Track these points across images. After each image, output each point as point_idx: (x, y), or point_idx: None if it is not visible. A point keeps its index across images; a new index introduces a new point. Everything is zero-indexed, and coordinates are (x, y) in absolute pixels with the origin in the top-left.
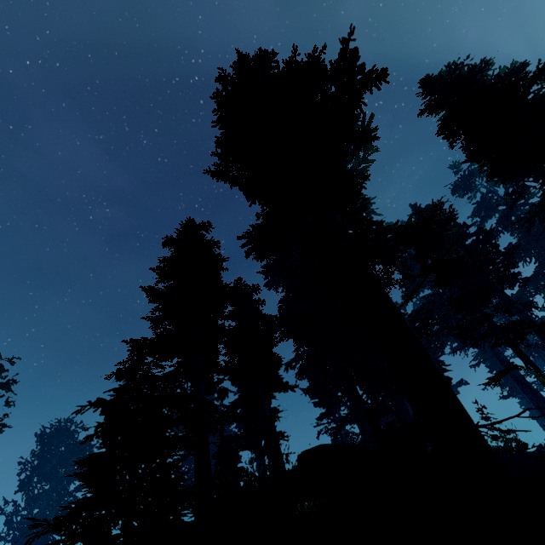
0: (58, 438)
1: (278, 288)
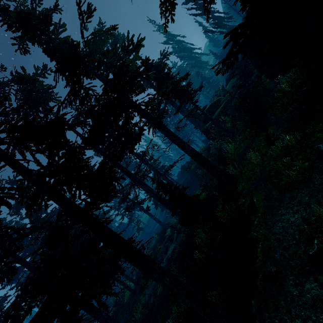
0: None
1: None
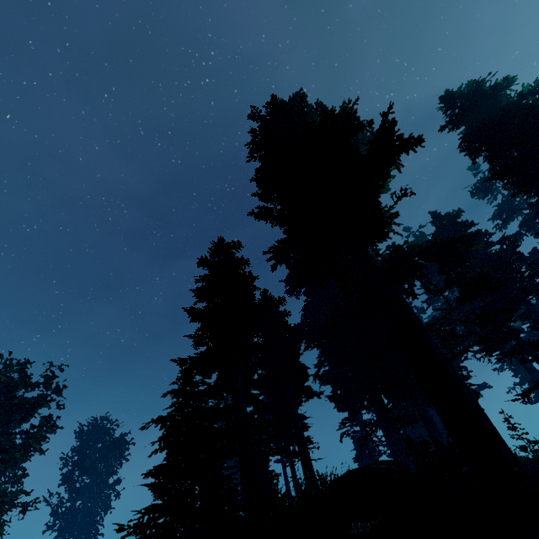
0: (95, 435)
1: (298, 294)
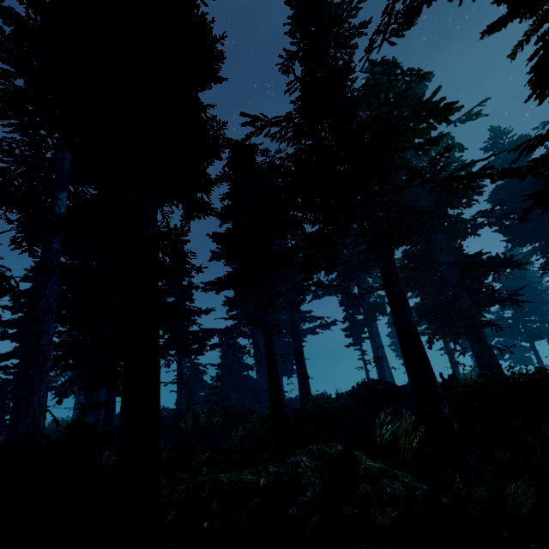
0: None
1: None
